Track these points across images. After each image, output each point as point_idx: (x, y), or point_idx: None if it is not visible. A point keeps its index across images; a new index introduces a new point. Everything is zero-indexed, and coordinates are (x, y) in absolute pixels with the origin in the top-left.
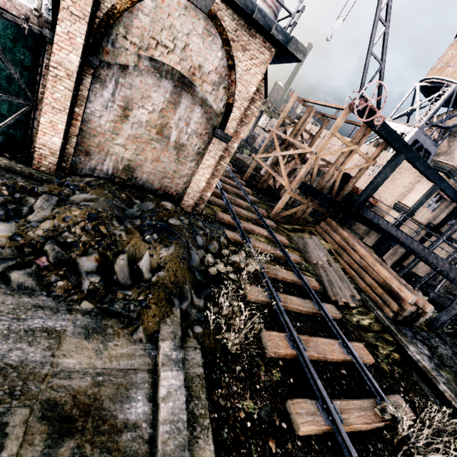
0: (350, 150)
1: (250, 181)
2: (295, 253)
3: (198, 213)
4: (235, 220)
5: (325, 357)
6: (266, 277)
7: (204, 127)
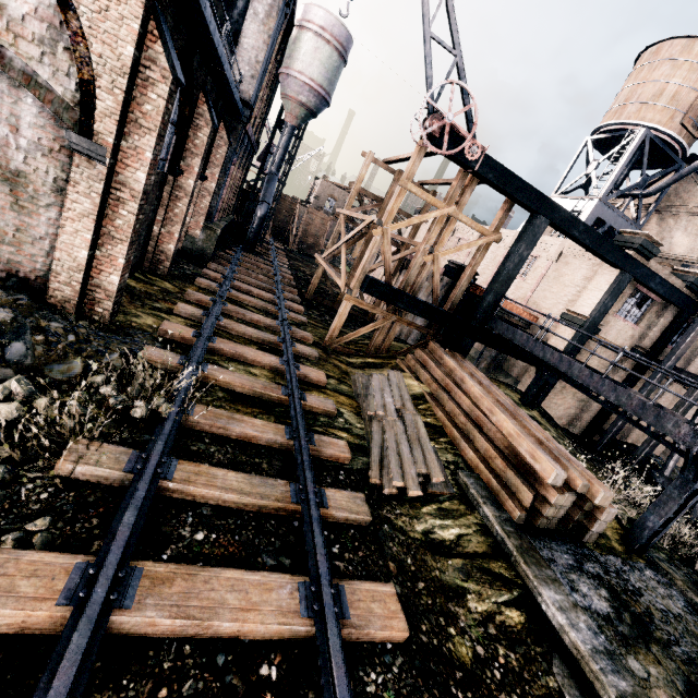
0: (445, 215)
1: (320, 299)
2: (338, 400)
3: (105, 320)
4: (199, 335)
5: (204, 627)
6: (167, 427)
7: (54, 135)
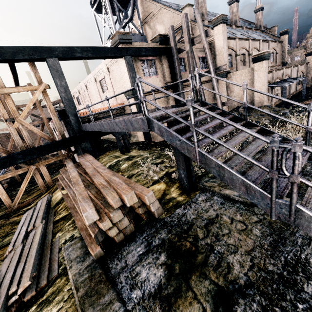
0: None
1: None
2: None
3: None
4: None
5: None
6: None
7: None
